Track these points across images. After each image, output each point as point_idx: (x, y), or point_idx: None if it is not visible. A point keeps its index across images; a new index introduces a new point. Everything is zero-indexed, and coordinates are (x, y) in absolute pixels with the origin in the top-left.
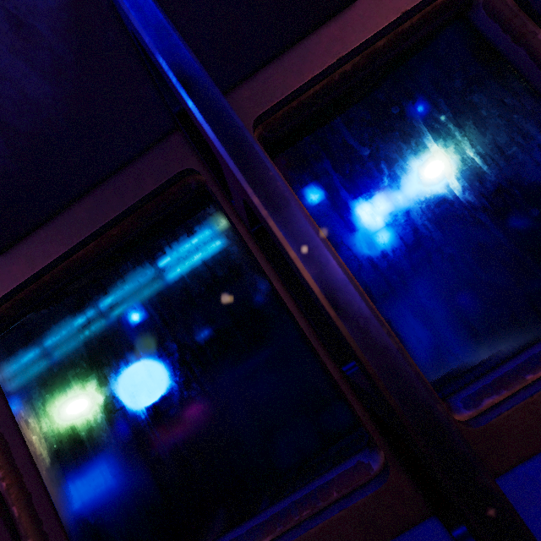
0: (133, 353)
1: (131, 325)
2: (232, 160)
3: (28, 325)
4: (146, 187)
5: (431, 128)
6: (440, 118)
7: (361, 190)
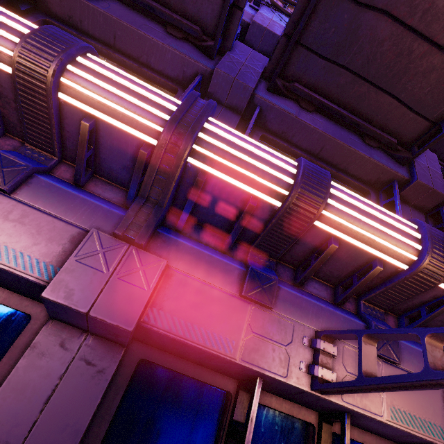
0: (170, 412)
1: (177, 403)
2: (246, 443)
3: (156, 367)
4: (221, 385)
5: (278, 443)
6: (282, 443)
7: (253, 439)
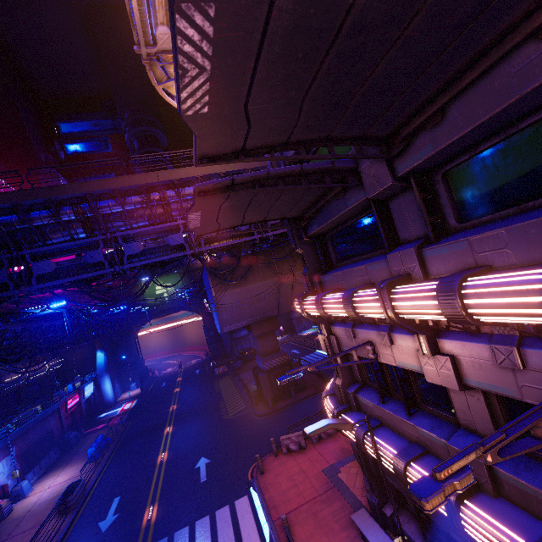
0: None
1: None
2: None
3: None
4: None
5: None
6: None
7: None
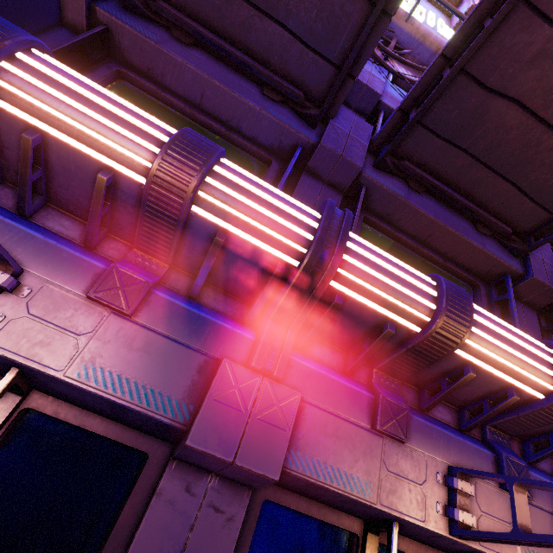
0: None
1: (300, 548)
2: None
3: (276, 506)
4: (347, 527)
5: None
6: None
7: None
